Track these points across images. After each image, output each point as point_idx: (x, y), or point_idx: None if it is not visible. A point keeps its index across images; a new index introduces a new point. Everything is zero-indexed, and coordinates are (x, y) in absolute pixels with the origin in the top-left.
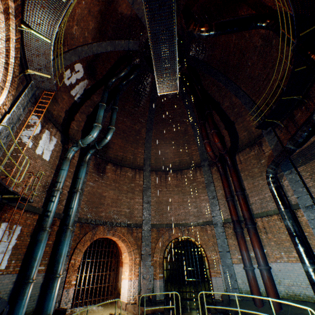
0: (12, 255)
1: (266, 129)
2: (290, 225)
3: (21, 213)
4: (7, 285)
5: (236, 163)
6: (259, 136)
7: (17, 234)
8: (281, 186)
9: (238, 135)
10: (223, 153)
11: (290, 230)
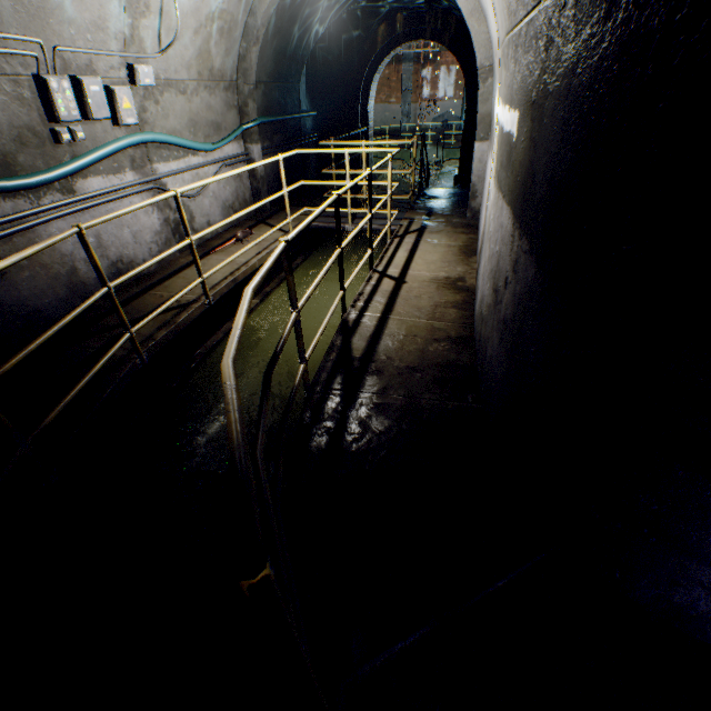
0: (455, 88)
1: None
2: None
3: (428, 64)
4: (458, 108)
5: None
6: None
7: (455, 73)
8: None
9: None
10: None
11: None
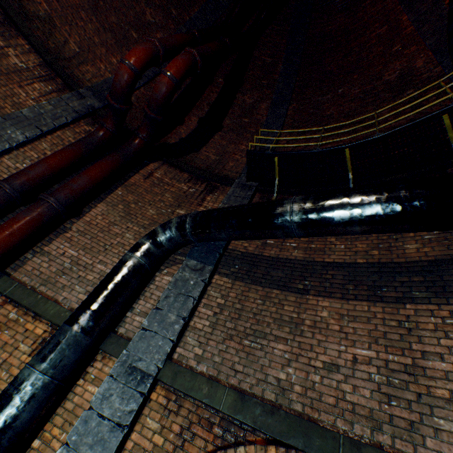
0: None
1: (250, 179)
2: (29, 391)
3: None
4: None
5: (140, 168)
6: (227, 179)
7: None
8: (149, 277)
9: (202, 148)
10: (149, 113)
11: (3, 410)
